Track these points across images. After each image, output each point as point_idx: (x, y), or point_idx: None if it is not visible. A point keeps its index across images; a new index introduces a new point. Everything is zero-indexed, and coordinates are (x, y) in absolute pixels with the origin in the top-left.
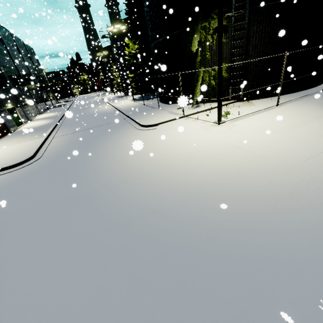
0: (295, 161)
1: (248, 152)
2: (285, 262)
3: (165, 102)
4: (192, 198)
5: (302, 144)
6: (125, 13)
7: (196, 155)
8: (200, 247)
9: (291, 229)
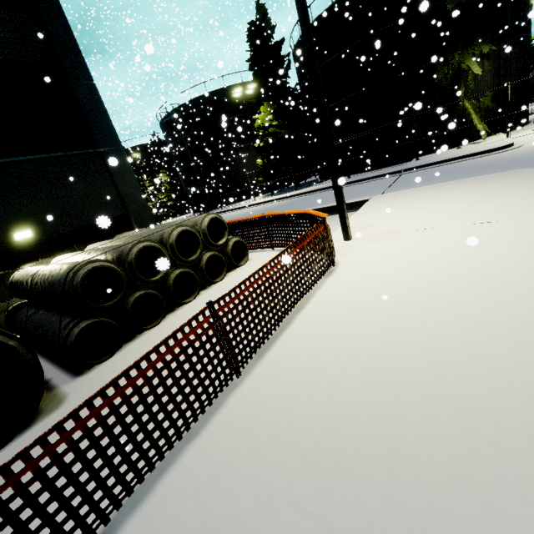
0: None
1: None
2: None
3: (387, 165)
4: None
5: None
6: (254, 73)
7: None
8: None
9: None
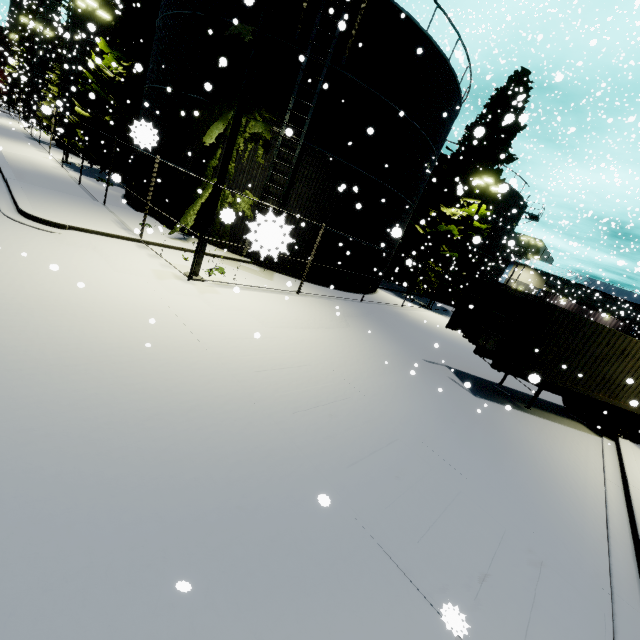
0: (246, 368)
1: (191, 335)
2: (60, 511)
3: (131, 203)
4: None
5: (277, 350)
6: None
7: (88, 308)
8: None
9: (132, 460)
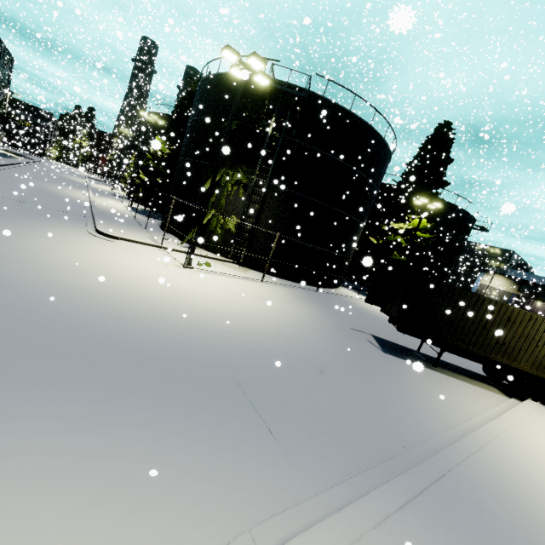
0: (200, 309)
1: (173, 292)
2: (82, 335)
3: (164, 228)
4: (62, 291)
5: (227, 305)
6: (172, 112)
7: (119, 274)
8: (19, 311)
9: (119, 328)
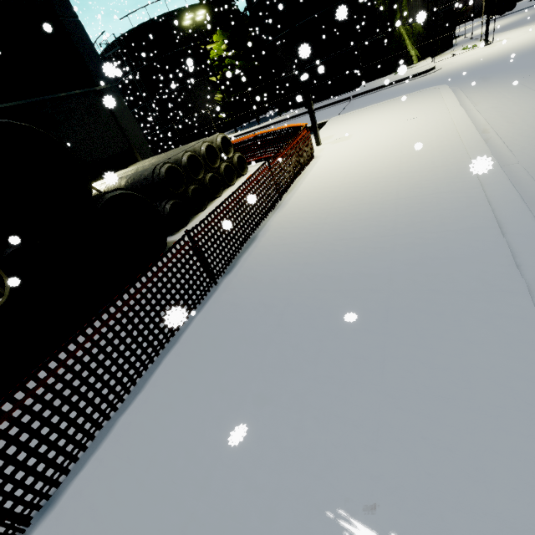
0: None
1: None
2: None
3: (338, 94)
4: None
5: None
6: None
7: None
8: None
9: None
